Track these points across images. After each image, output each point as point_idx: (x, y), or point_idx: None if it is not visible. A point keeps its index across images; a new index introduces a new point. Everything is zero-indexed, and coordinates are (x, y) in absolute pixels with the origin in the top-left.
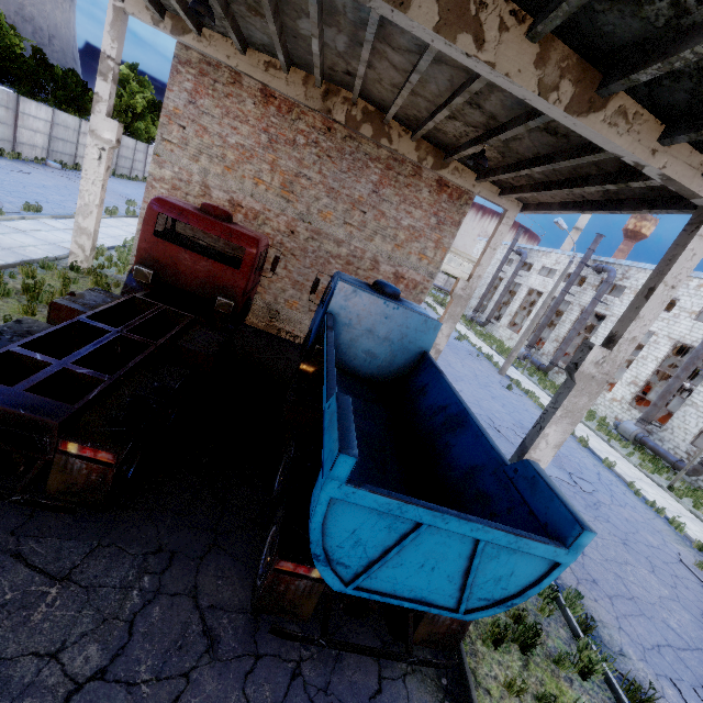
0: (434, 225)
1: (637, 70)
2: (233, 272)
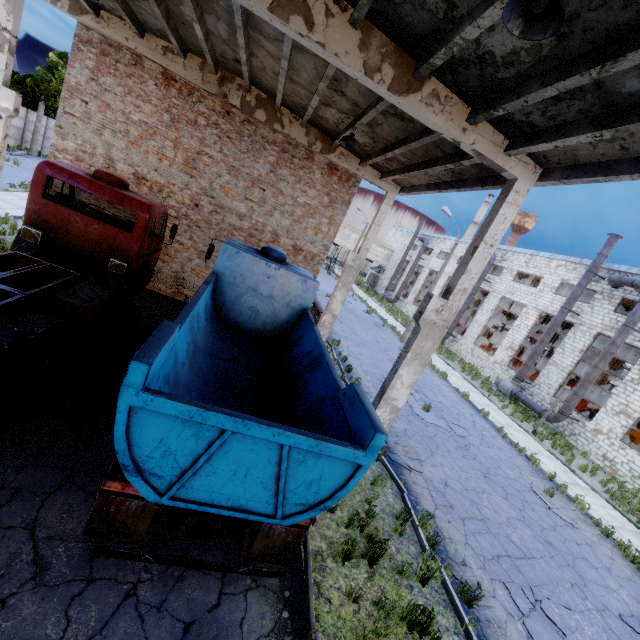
0: (327, 204)
1: (433, 55)
2: (126, 236)
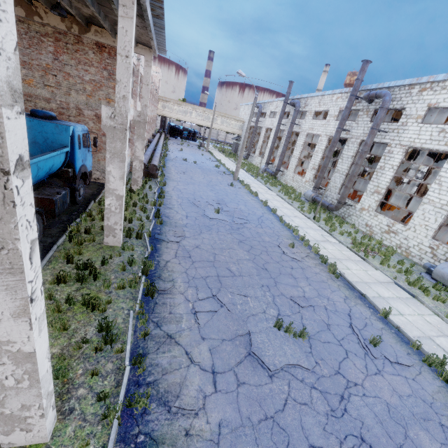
0: (107, 77)
1: None
2: None
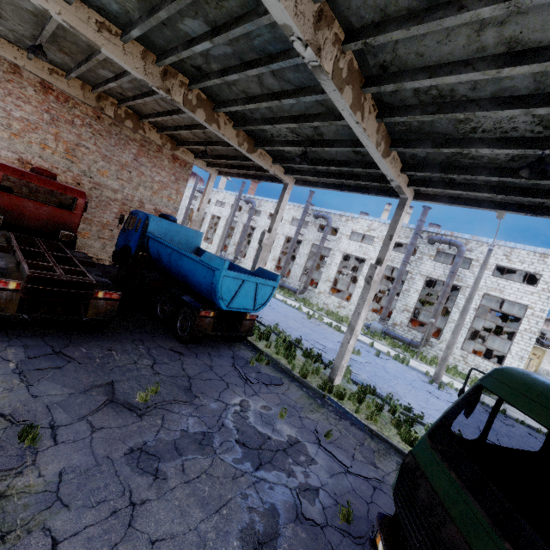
0: (174, 181)
1: (265, 146)
2: (69, 214)
